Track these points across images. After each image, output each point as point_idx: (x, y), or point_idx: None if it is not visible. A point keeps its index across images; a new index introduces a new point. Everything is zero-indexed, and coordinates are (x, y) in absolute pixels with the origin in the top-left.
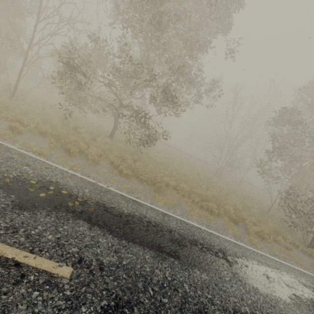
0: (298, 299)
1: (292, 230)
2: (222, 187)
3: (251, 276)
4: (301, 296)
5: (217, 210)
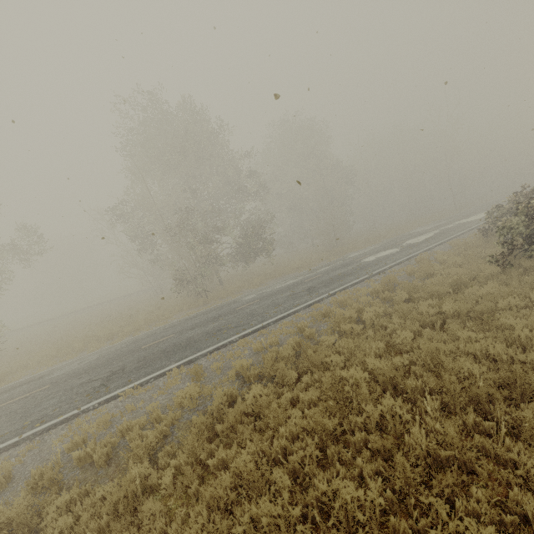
0: (99, 357)
1: (198, 295)
2: (137, 309)
3: (57, 373)
4: (107, 353)
5: (84, 345)
